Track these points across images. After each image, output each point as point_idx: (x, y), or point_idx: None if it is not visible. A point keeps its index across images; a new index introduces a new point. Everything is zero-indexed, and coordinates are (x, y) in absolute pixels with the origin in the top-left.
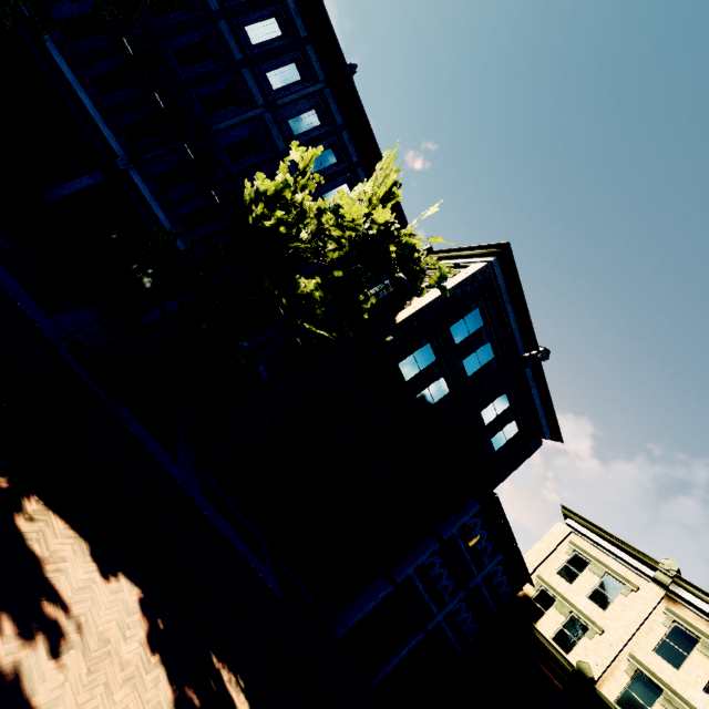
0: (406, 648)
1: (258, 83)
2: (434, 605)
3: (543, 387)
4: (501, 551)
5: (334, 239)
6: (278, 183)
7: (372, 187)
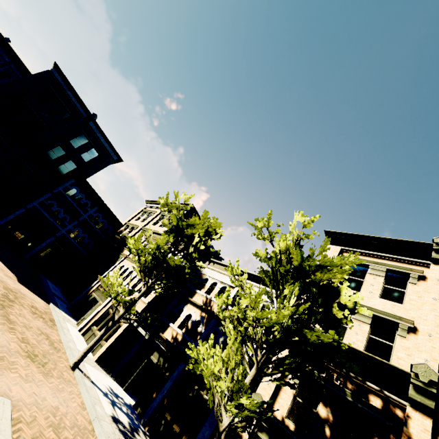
0: (44, 243)
1: None
2: (59, 226)
3: (102, 133)
4: (97, 205)
5: None
6: None
7: None
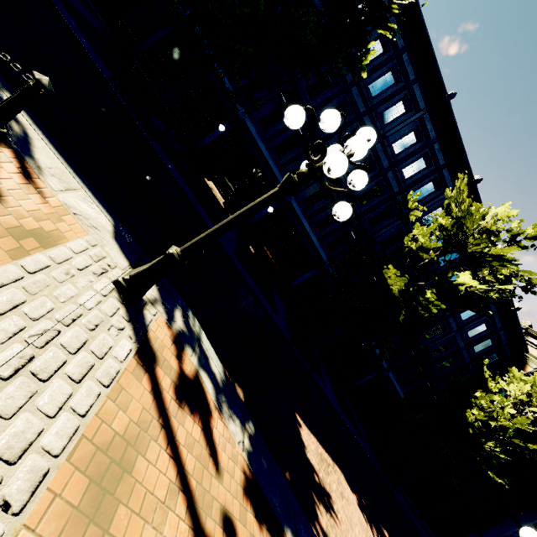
0: None
1: (433, 267)
2: None
3: None
4: None
5: (519, 450)
6: (487, 414)
7: (530, 387)
